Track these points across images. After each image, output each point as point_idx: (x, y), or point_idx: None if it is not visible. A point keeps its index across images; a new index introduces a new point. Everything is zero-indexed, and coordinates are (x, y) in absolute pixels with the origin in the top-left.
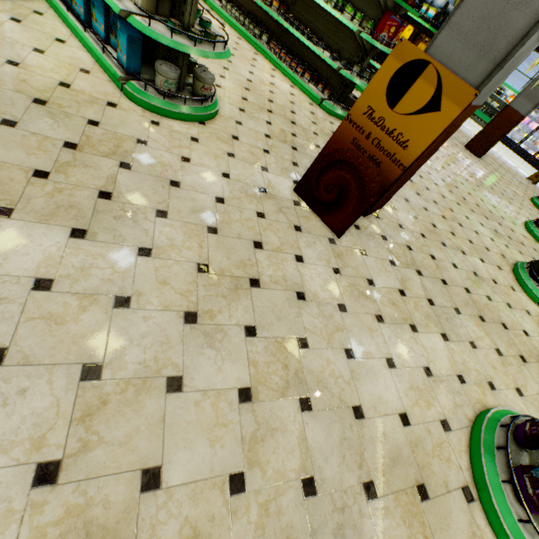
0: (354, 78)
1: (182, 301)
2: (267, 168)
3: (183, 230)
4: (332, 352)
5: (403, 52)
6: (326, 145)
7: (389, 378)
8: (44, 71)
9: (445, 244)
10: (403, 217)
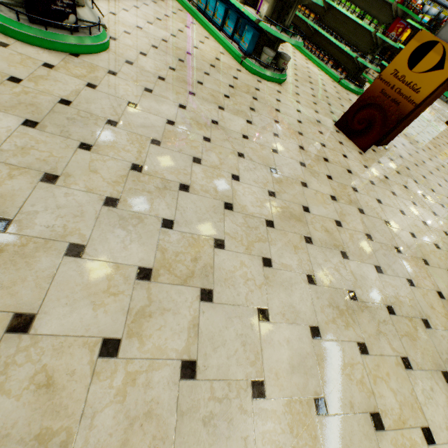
0: (367, 63)
1: (297, 158)
2: (317, 112)
3: (287, 130)
4: (370, 198)
5: (421, 37)
6: (362, 95)
7: (402, 218)
8: (207, 52)
9: (432, 173)
10: (402, 153)
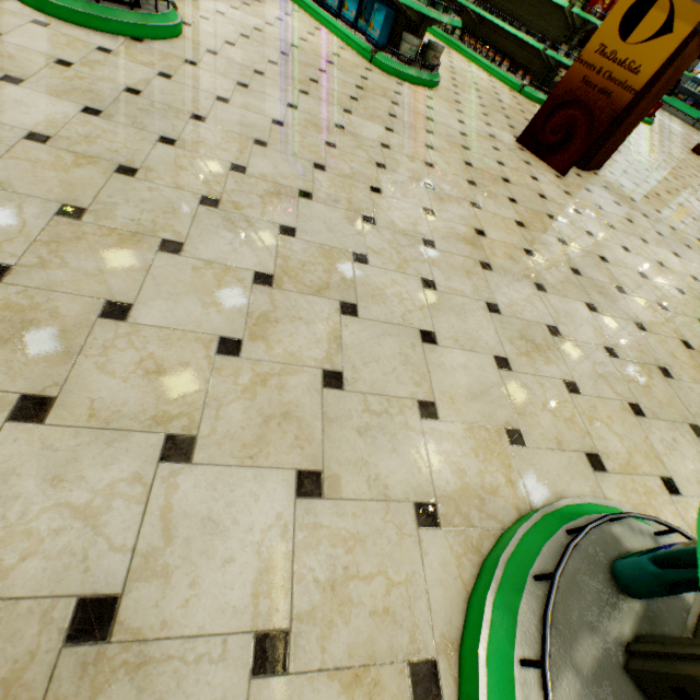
0: (562, 58)
1: (462, 175)
2: (490, 125)
3: (446, 143)
4: (575, 228)
5: None
6: (554, 90)
7: (625, 255)
8: (321, 46)
9: (671, 208)
10: (623, 181)
